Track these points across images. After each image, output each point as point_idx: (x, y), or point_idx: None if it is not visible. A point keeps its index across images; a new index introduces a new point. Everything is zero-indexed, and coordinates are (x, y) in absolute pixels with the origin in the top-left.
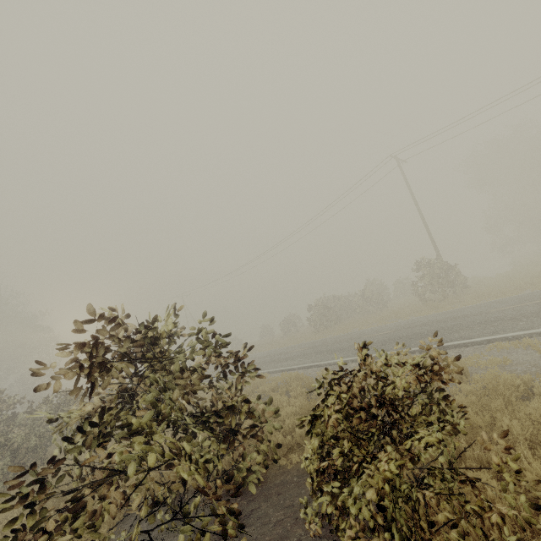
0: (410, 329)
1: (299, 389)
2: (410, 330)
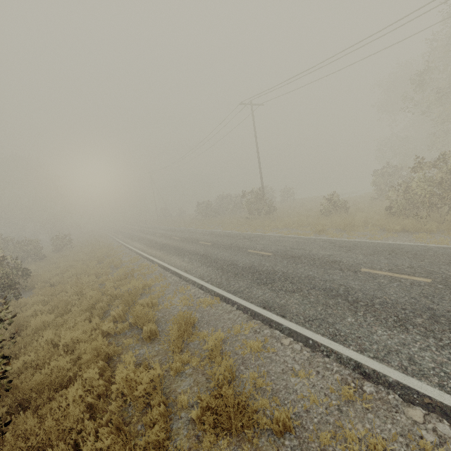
0: (179, 240)
1: (90, 262)
2: (177, 241)
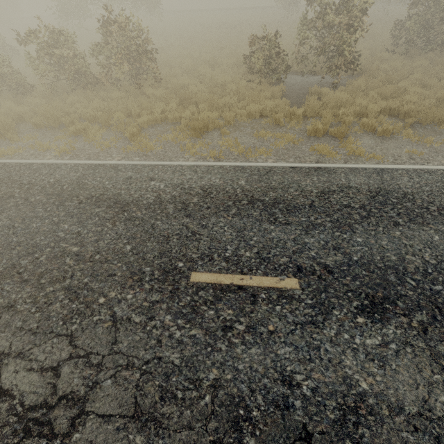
0: None
1: (412, 108)
2: None
